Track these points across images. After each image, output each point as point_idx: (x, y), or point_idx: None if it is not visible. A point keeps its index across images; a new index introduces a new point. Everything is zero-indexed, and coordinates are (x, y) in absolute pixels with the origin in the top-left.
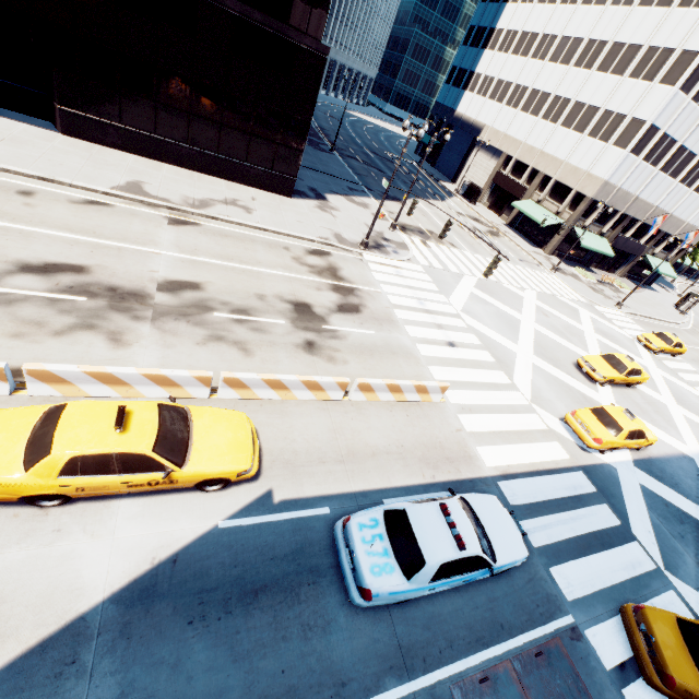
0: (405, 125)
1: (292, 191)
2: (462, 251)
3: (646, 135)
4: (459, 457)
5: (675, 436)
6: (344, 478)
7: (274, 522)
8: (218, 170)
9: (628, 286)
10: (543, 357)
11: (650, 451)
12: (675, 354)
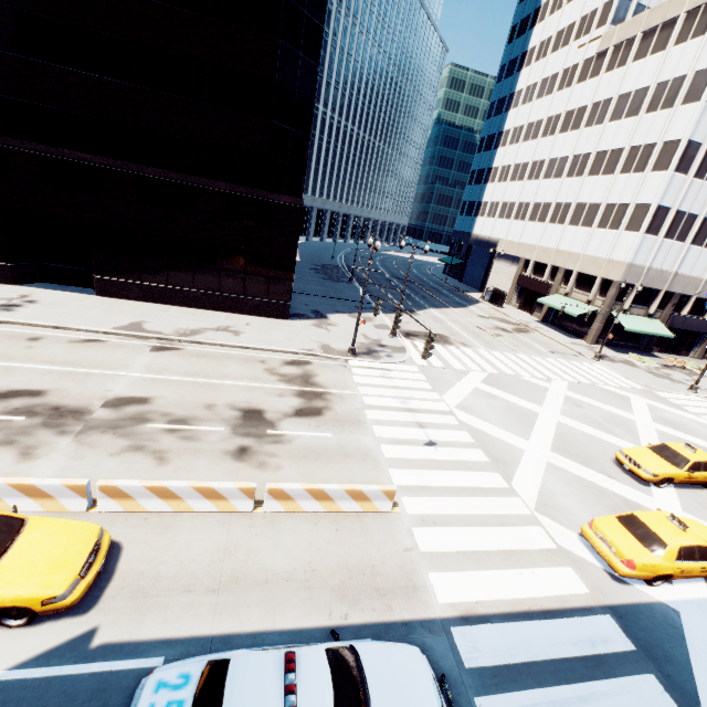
0: (369, 242)
1: (288, 314)
2: (475, 349)
3: (656, 216)
4: (397, 587)
5: None
6: (208, 615)
7: (74, 676)
8: (221, 306)
9: None
10: (565, 454)
11: None
12: None
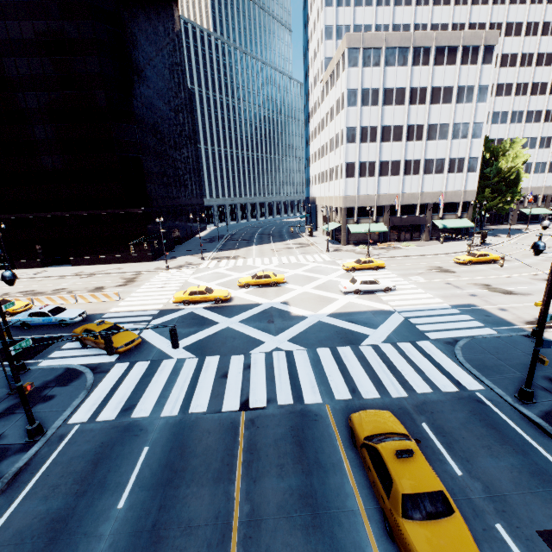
0: (161, 220)
1: (152, 259)
2: (247, 259)
3: (349, 168)
4: (101, 310)
5: (270, 298)
6: None
7: None
8: (122, 261)
9: (423, 244)
10: (220, 285)
11: (229, 304)
12: (374, 268)
